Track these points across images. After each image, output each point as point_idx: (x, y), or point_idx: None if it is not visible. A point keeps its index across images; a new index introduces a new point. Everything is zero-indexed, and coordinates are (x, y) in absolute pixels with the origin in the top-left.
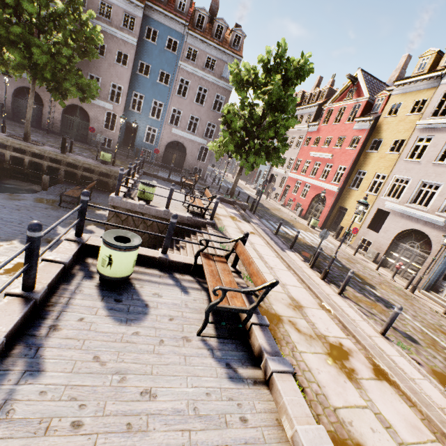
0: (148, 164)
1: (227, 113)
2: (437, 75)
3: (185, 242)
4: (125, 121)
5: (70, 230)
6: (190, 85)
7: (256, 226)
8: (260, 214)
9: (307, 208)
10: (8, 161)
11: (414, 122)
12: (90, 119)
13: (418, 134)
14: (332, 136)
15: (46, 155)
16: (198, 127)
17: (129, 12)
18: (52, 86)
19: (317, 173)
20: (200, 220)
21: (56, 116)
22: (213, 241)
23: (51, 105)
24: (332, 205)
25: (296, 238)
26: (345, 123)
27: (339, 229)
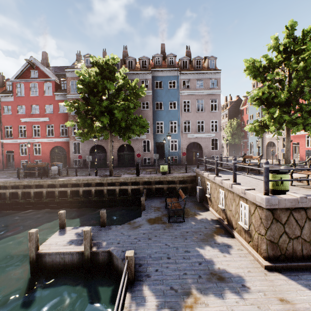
0: (178, 165)
1: (261, 95)
2: None
3: None
4: (155, 142)
5: (210, 250)
6: (190, 102)
7: None
8: None
9: None
10: (105, 194)
11: None
12: (134, 149)
13: None
14: None
15: (128, 181)
16: (204, 127)
17: (143, 79)
18: (122, 132)
19: None
20: None
21: (114, 155)
22: None
23: None
24: None
25: None
26: None
27: None
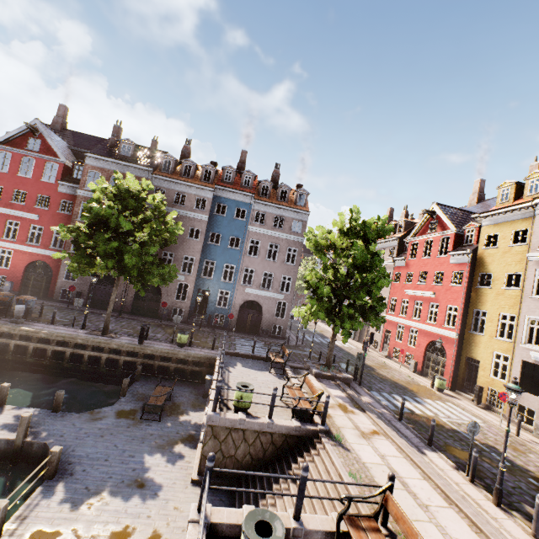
0: (221, 330)
1: (310, 279)
2: (527, 206)
3: (299, 467)
4: (197, 289)
5: (157, 458)
6: (261, 244)
7: (374, 416)
8: (367, 383)
9: (422, 360)
10: (85, 362)
11: (523, 254)
12: (162, 293)
13: (535, 267)
14: (426, 271)
15: (124, 349)
16: (272, 282)
17: (201, 196)
18: (135, 278)
19: (421, 314)
20: (310, 428)
21: (129, 295)
22: (356, 497)
23: (126, 286)
24: (455, 357)
25: (433, 429)
26: (437, 257)
27: (477, 391)
